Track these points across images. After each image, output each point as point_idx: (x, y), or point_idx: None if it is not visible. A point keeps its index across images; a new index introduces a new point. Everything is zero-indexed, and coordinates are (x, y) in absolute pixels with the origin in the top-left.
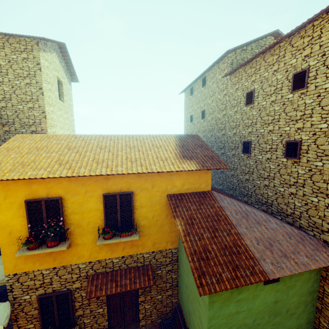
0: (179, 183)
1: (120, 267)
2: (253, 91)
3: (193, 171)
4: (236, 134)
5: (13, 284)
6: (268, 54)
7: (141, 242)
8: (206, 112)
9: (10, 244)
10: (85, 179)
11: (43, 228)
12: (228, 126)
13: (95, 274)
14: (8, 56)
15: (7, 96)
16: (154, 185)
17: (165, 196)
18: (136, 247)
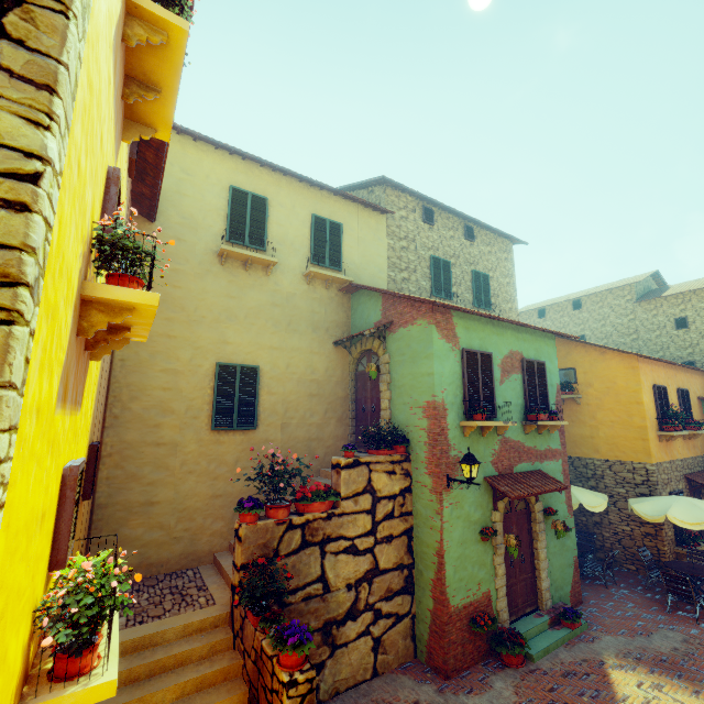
0: (698, 387)
1: (693, 470)
2: (685, 317)
3: (701, 377)
4: (664, 357)
5: (657, 475)
6: (699, 290)
7: (696, 443)
8: (589, 338)
9: (651, 429)
10: (668, 373)
11: (667, 414)
12: (646, 350)
13: (687, 474)
14: (496, 253)
15: (495, 293)
16: (691, 386)
17: (696, 398)
18: (695, 449)
